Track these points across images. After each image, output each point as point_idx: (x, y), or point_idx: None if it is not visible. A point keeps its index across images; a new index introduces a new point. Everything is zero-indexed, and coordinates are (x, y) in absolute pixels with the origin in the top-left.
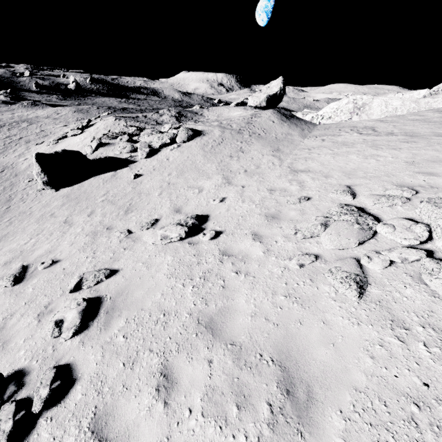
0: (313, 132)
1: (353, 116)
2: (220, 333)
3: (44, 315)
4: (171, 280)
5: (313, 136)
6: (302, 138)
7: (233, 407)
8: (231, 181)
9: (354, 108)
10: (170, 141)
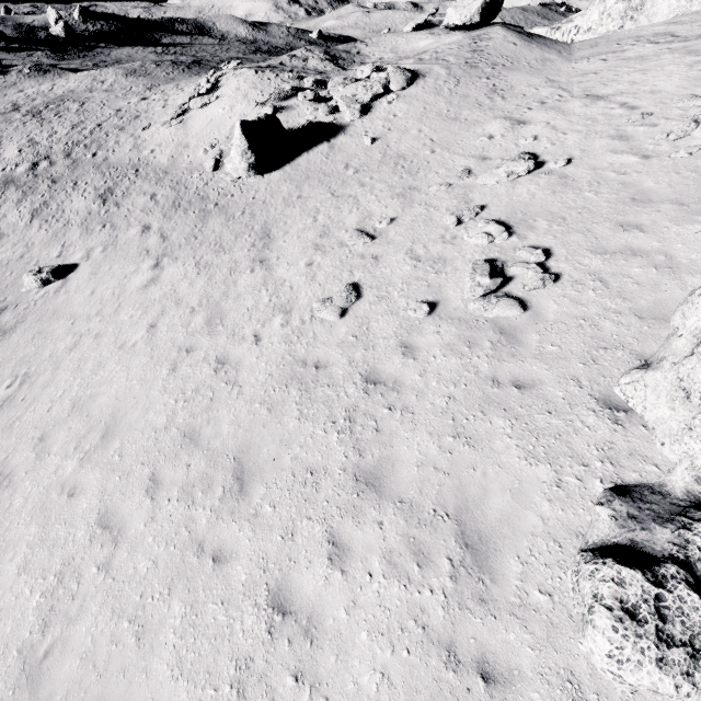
0: (576, 54)
1: (627, 22)
2: (650, 201)
3: (451, 241)
4: (557, 195)
5: (582, 58)
6: (567, 63)
7: (698, 217)
8: (525, 121)
9: (629, 8)
10: (383, 90)
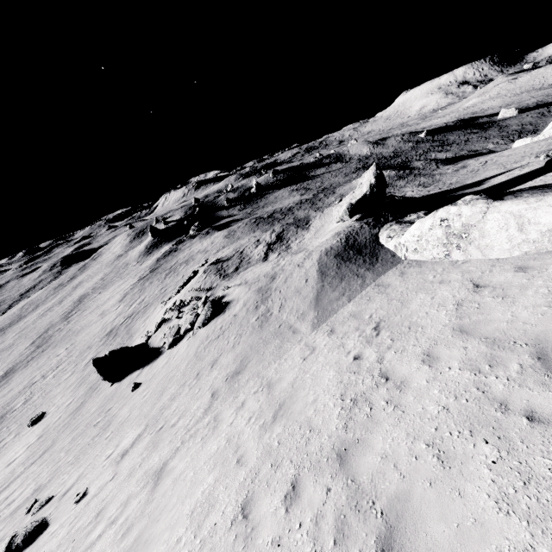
0: (347, 306)
1: (452, 250)
2: None
3: None
4: None
5: (329, 324)
6: (310, 329)
7: None
8: (126, 453)
9: (448, 236)
10: (193, 325)
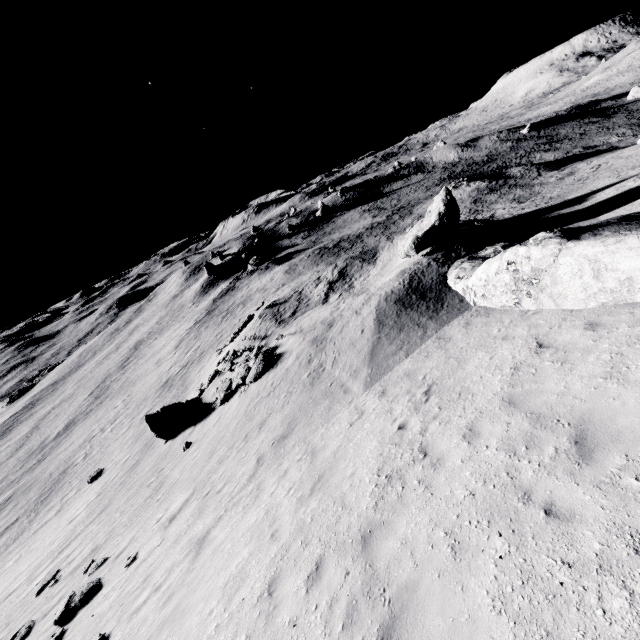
0: (403, 363)
1: (522, 298)
2: None
3: None
4: None
5: (382, 384)
6: (362, 389)
7: None
8: (174, 519)
9: (517, 282)
10: (244, 379)
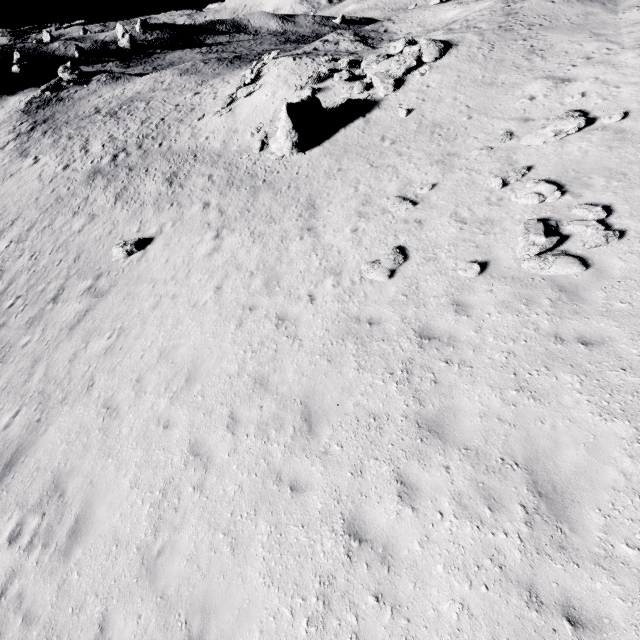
0: (623, 4)
1: None
2: None
3: (497, 203)
4: (614, 151)
5: (631, 7)
6: (613, 15)
7: None
8: (569, 79)
9: None
10: (415, 63)
